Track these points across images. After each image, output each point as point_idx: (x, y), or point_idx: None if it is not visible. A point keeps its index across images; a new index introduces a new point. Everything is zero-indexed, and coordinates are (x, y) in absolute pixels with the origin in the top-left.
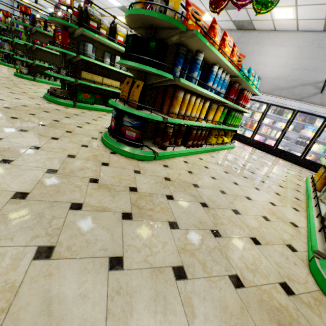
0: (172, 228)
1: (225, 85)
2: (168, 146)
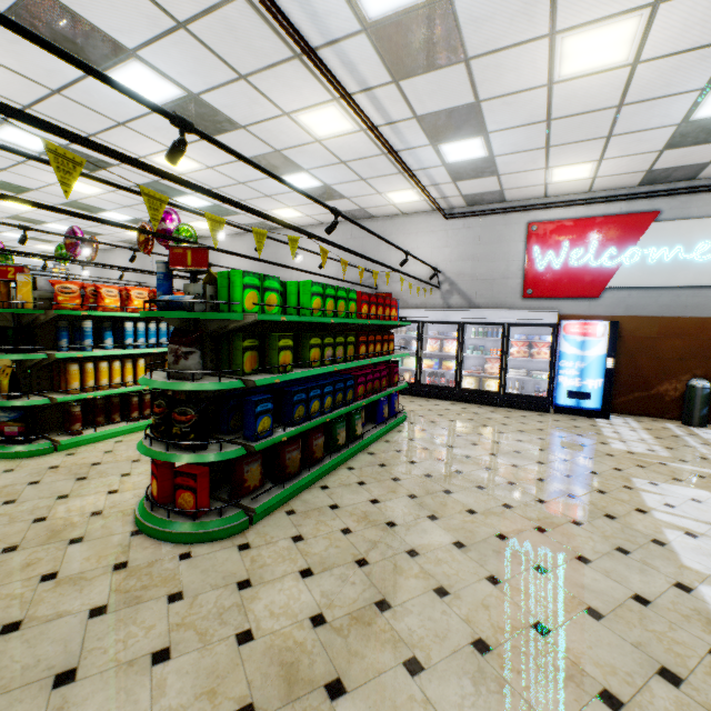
0: (5, 504)
1: (165, 333)
2: (81, 429)
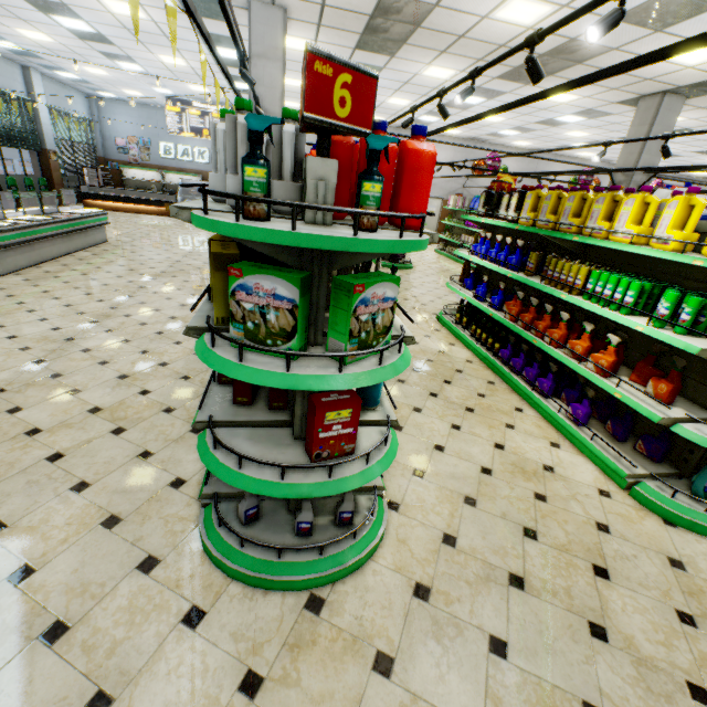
0: None
1: None
2: None
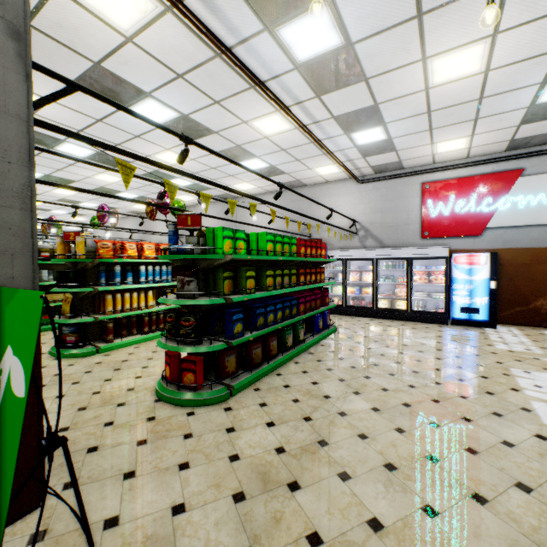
0: (73, 384)
1: (165, 273)
2: (113, 339)
